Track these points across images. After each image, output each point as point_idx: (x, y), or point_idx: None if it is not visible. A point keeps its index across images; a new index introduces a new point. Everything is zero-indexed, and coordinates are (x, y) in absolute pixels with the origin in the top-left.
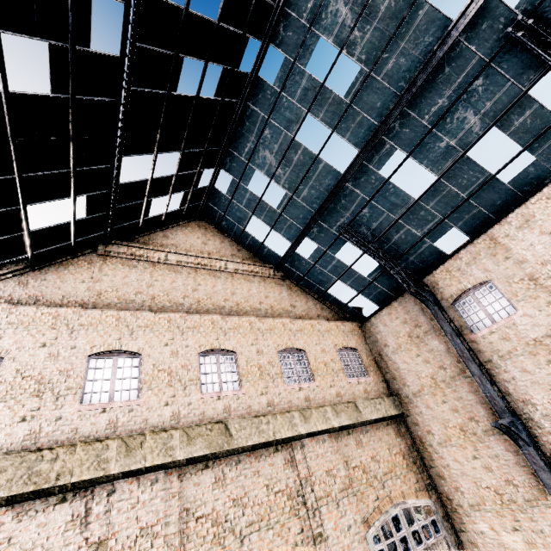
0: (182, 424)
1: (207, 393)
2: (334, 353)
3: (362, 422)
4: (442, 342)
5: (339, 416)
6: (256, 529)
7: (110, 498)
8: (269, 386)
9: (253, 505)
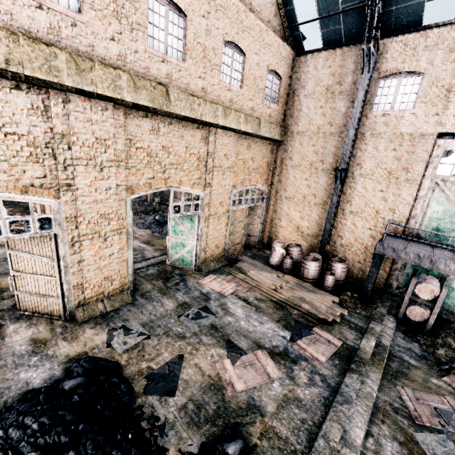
0: (129, 69)
1: (153, 48)
2: (265, 71)
3: (258, 135)
4: (346, 106)
5: (247, 124)
6: (174, 168)
7: (66, 105)
8: (207, 74)
9: (175, 155)
